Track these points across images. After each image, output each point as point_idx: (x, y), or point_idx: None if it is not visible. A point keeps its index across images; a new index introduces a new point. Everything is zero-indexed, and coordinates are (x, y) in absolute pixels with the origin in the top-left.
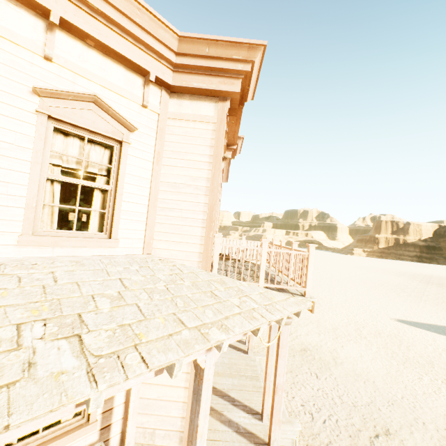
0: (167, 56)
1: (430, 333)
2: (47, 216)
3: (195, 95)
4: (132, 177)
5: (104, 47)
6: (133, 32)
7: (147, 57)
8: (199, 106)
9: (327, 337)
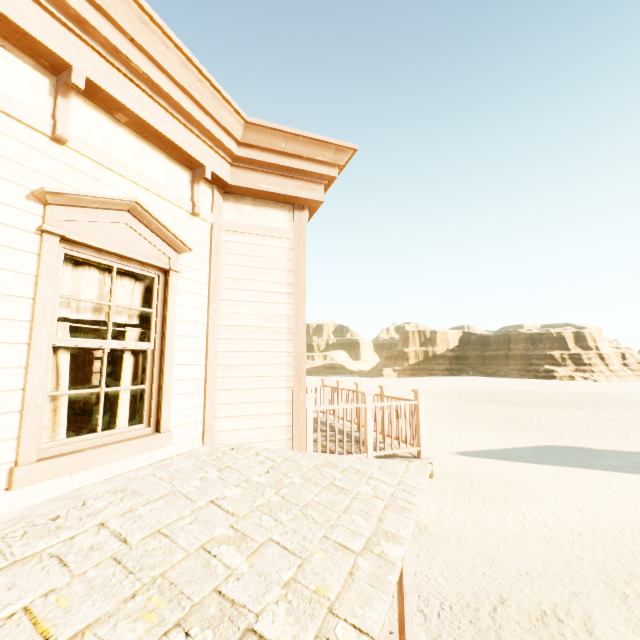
0: (228, 145)
1: (491, 461)
2: (47, 415)
3: (260, 198)
4: (183, 324)
5: (143, 126)
6: (189, 110)
7: (201, 144)
8: (267, 214)
9: None
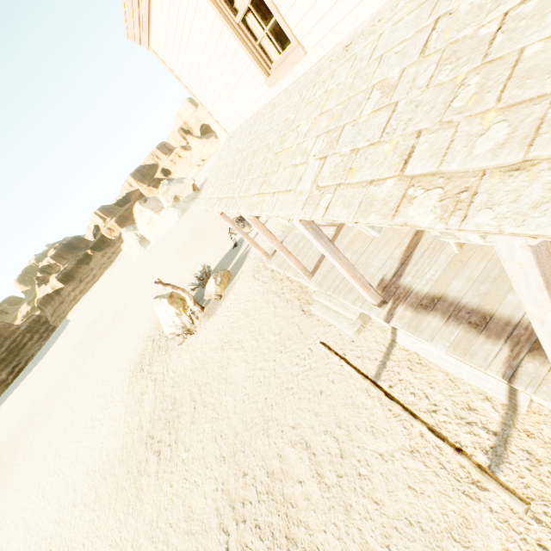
0: None
1: None
2: None
3: None
4: None
5: None
6: None
7: None
8: None
9: None
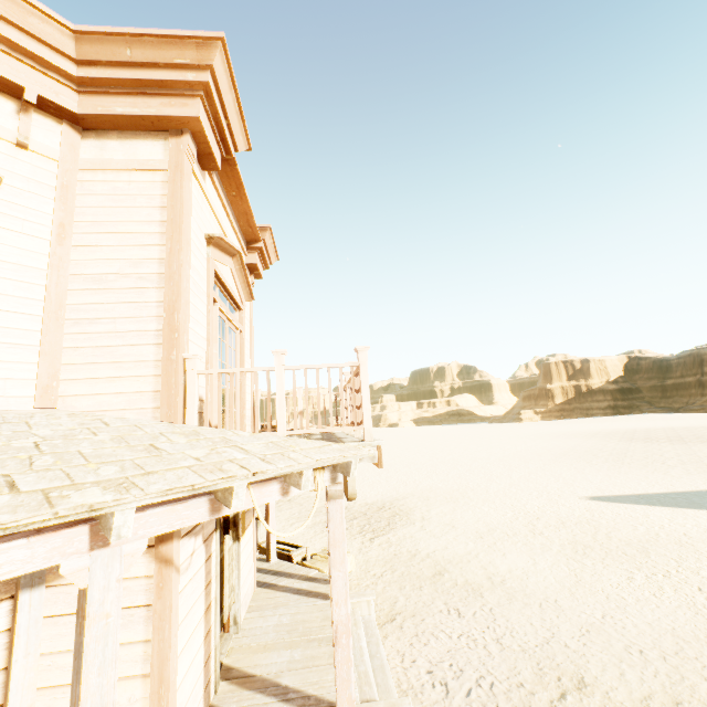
0: (57, 64)
1: (639, 507)
2: None
3: (128, 131)
4: None
5: None
6: None
7: (16, 64)
8: (137, 147)
9: (480, 545)
